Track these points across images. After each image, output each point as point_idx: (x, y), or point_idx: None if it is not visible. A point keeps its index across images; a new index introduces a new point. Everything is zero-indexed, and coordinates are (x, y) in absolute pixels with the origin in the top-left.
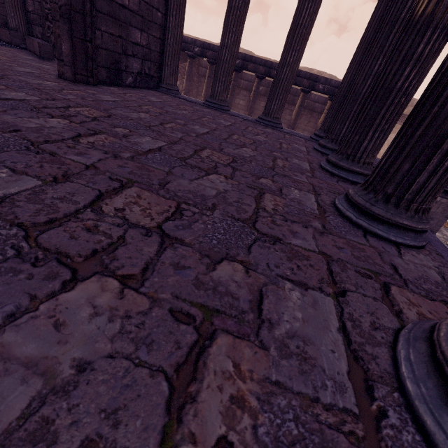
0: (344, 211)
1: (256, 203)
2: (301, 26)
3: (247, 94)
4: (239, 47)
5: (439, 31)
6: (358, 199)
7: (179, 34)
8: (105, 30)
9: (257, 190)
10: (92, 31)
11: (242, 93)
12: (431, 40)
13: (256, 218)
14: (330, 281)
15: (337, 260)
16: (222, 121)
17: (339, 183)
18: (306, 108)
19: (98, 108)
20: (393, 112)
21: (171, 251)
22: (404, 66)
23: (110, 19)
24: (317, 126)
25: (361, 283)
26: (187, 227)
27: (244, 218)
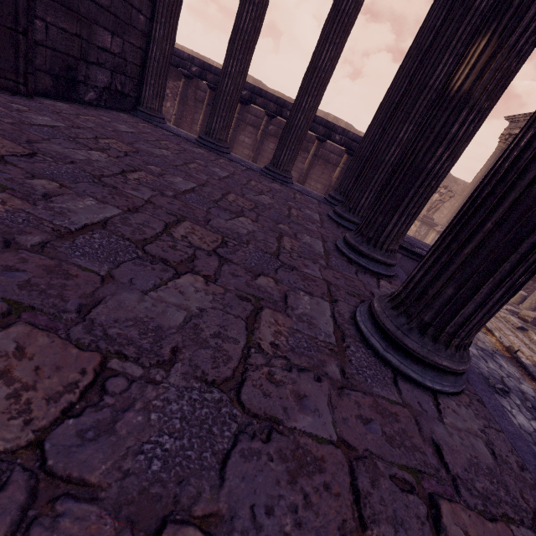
0: (367, 336)
1: (247, 334)
2: (320, 70)
3: (254, 132)
4: (245, 79)
5: (475, 113)
6: (387, 322)
7: (168, 48)
8: (53, 22)
9: (252, 303)
10: (28, 19)
11: (248, 129)
12: (467, 121)
13: (244, 373)
14: (357, 523)
15: (363, 454)
16: (217, 170)
17: (358, 276)
18: (320, 158)
19: (16, 139)
20: (422, 195)
21: (41, 535)
22: (437, 146)
23: (62, 9)
24: (331, 180)
25: (401, 512)
26: (107, 428)
27: (224, 378)
